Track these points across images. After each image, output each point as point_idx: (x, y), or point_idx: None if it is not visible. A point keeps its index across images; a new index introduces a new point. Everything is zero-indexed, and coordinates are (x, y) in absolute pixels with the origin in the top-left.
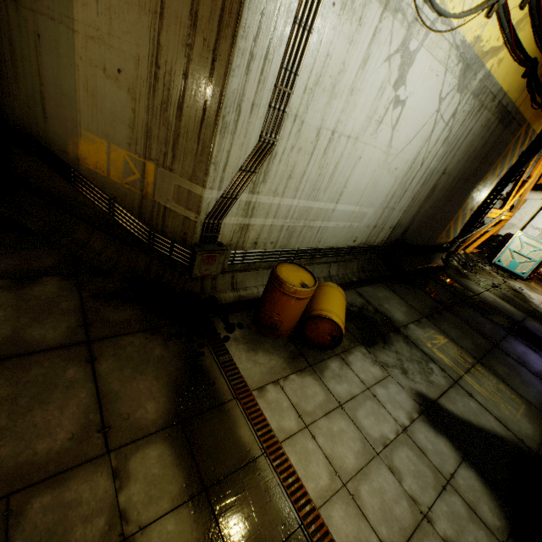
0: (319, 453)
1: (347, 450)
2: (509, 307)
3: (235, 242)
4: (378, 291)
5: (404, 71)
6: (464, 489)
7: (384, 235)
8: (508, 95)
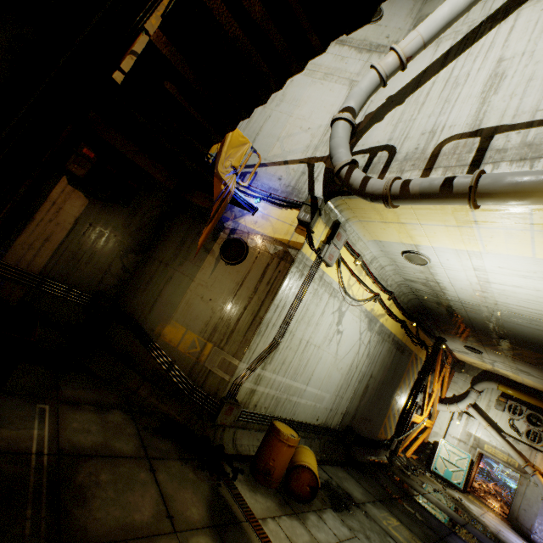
0: None
1: None
2: (451, 511)
3: (244, 401)
4: (338, 471)
5: (340, 318)
6: None
7: (337, 419)
8: (396, 335)
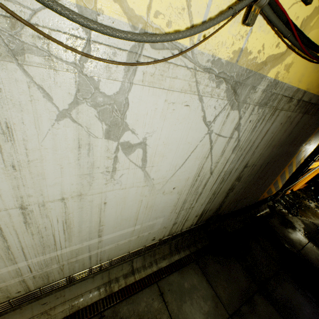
0: None
1: None
2: None
3: None
4: (185, 279)
5: (116, 117)
6: None
7: (191, 221)
8: (309, 91)
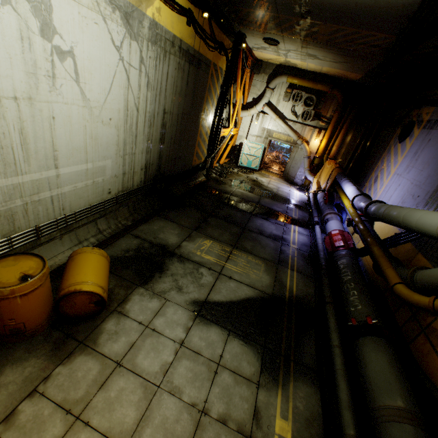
0: (95, 437)
1: (127, 407)
2: (251, 195)
3: None
4: (153, 225)
5: (45, 18)
6: (230, 361)
7: (139, 177)
8: (184, 41)
